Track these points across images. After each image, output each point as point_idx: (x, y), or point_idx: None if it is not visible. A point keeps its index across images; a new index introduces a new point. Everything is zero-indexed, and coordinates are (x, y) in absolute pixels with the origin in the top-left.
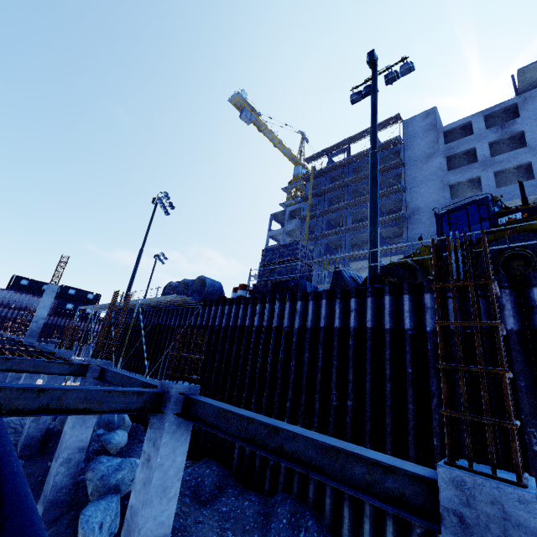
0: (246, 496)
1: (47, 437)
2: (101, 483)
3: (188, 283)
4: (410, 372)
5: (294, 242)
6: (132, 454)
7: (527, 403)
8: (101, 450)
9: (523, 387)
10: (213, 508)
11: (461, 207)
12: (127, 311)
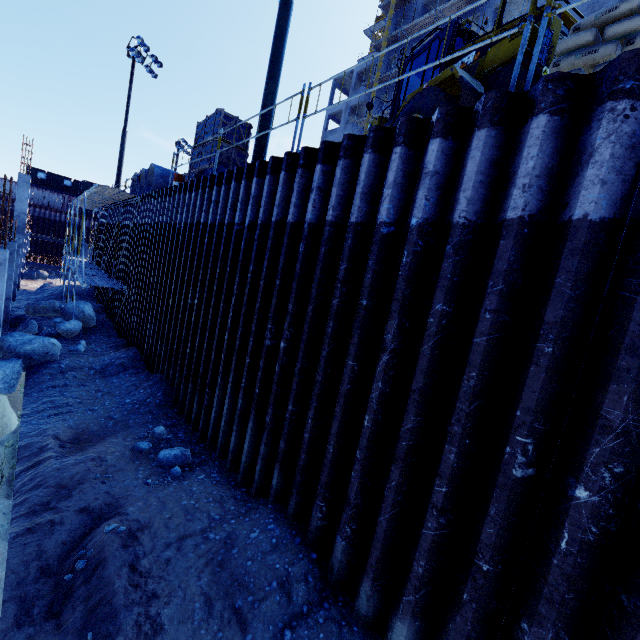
0: (139, 375)
1: (19, 321)
2: (9, 351)
3: (140, 173)
4: (228, 271)
5: (216, 111)
6: (84, 340)
7: (275, 301)
8: (55, 334)
9: (278, 286)
10: (108, 380)
11: (425, 46)
12: (107, 209)
